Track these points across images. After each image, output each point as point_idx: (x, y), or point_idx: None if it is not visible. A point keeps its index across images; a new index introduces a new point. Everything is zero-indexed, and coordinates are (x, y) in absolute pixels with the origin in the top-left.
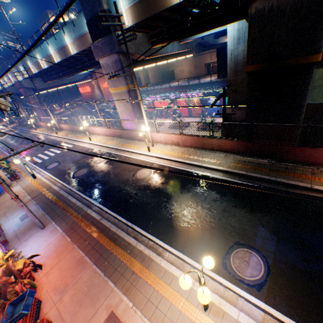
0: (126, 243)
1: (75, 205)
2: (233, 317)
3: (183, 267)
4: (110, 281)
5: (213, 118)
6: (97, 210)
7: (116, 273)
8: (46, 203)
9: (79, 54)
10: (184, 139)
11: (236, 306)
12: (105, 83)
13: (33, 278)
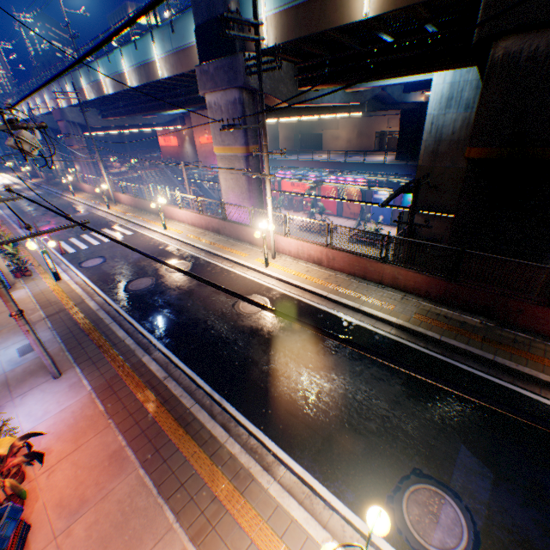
0: (208, 435)
1: (123, 342)
2: None
3: (311, 504)
4: (168, 509)
5: (378, 225)
6: (160, 359)
7: (181, 493)
8: (70, 329)
9: (172, 80)
10: (333, 256)
11: None
12: (204, 135)
13: (22, 476)
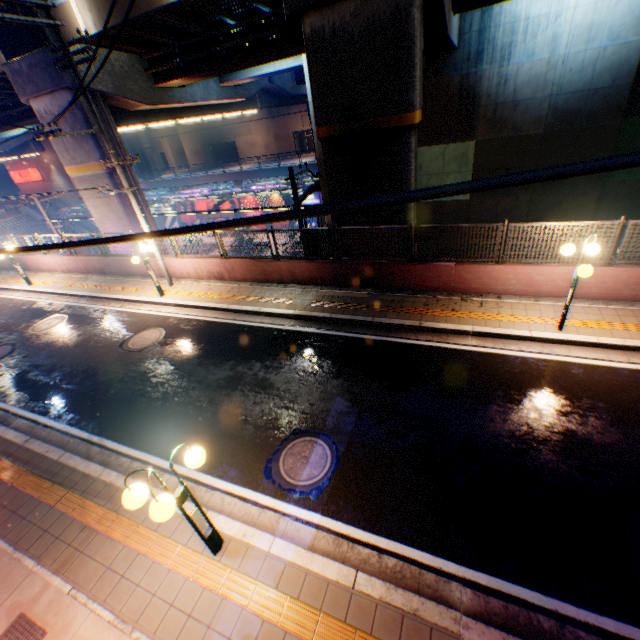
0: (80, 476)
1: None
2: (264, 549)
3: (194, 493)
4: (28, 558)
5: None
6: (23, 426)
7: (45, 538)
8: None
9: None
10: (232, 266)
11: (275, 532)
12: None
13: None
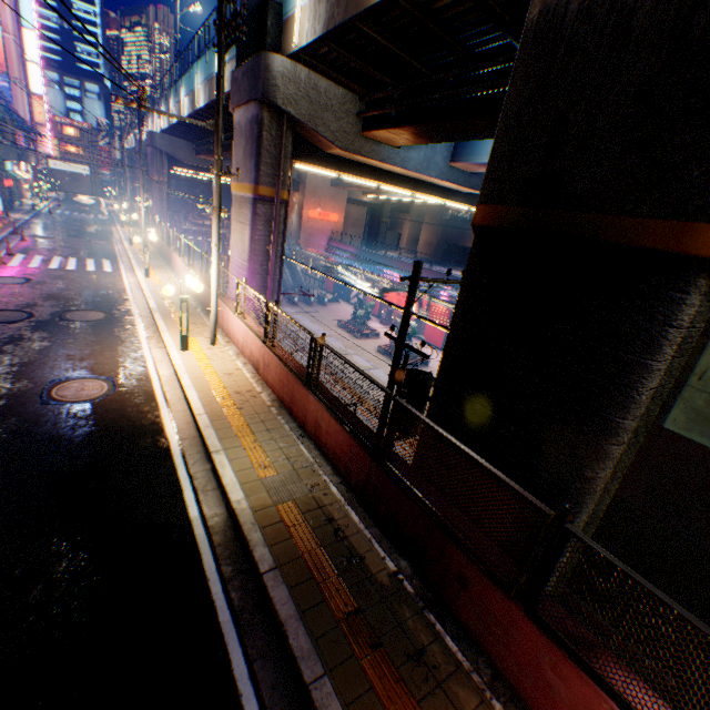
0: None
1: None
2: None
3: None
4: None
5: None
6: None
7: None
8: None
9: None
10: (269, 360)
11: None
12: (316, 208)
13: None
